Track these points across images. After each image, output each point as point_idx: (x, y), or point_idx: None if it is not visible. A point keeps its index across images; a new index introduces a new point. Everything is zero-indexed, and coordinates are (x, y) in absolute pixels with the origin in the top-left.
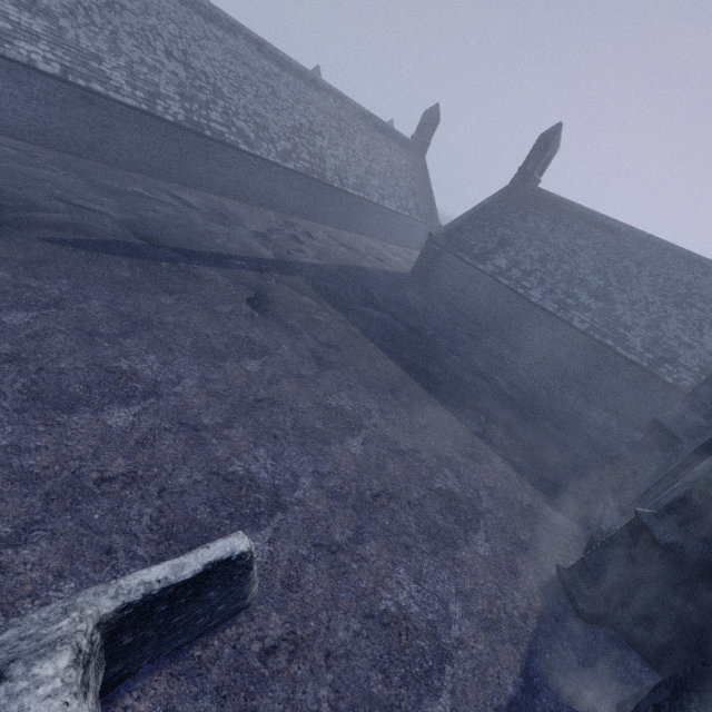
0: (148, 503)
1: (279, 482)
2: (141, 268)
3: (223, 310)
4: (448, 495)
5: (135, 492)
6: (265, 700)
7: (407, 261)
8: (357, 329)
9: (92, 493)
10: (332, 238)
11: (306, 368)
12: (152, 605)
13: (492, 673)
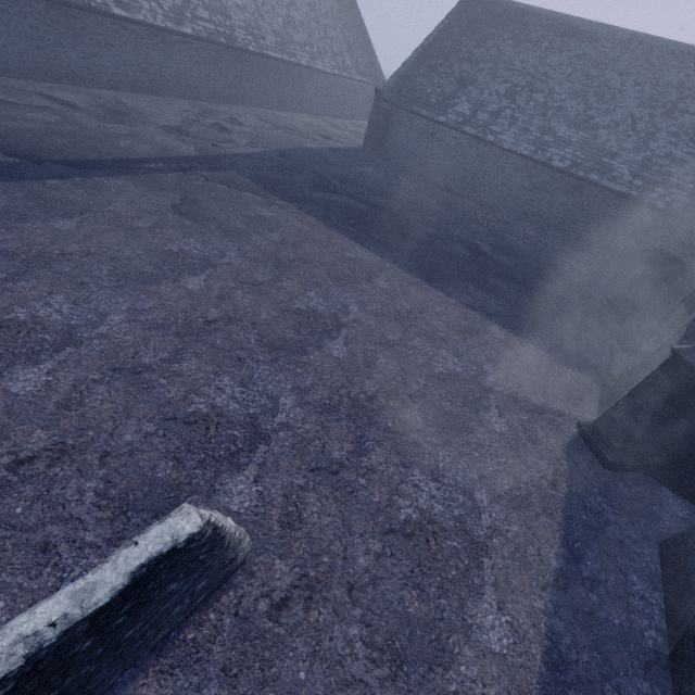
0: (88, 476)
1: (254, 410)
2: (21, 192)
3: (143, 225)
4: (451, 378)
5: (67, 467)
6: (286, 663)
7: (357, 135)
8: (314, 219)
9: (7, 483)
10: (264, 121)
11: (262, 274)
12: (61, 653)
13: (532, 552)
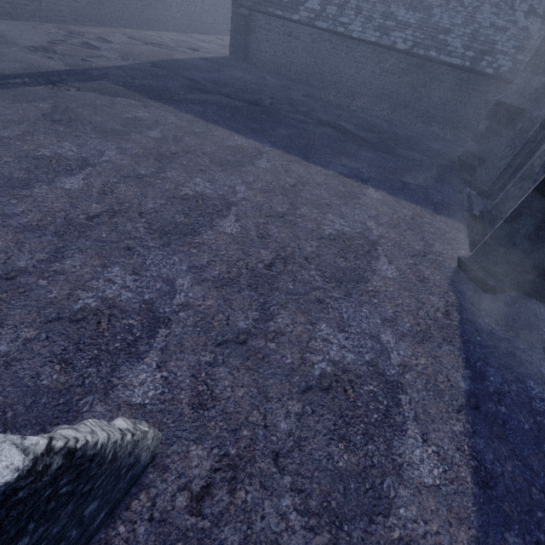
0: None
1: (150, 295)
2: None
3: (10, 134)
4: (340, 237)
5: None
6: None
7: (223, 47)
8: (192, 116)
9: None
10: (133, 39)
11: (144, 167)
12: None
13: (442, 380)
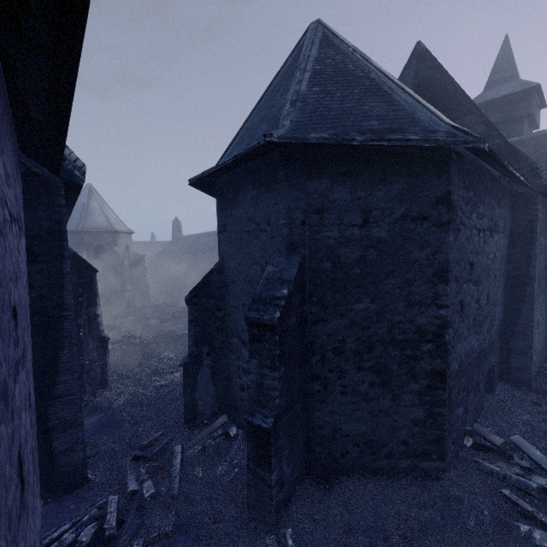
0: None
1: None
2: None
3: None
4: None
5: None
6: None
7: None
8: None
9: None
10: None
11: None
12: None
13: None
